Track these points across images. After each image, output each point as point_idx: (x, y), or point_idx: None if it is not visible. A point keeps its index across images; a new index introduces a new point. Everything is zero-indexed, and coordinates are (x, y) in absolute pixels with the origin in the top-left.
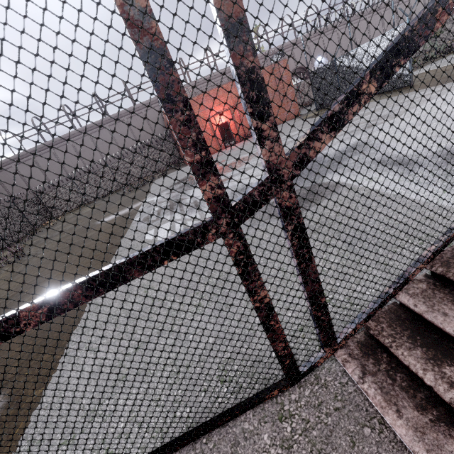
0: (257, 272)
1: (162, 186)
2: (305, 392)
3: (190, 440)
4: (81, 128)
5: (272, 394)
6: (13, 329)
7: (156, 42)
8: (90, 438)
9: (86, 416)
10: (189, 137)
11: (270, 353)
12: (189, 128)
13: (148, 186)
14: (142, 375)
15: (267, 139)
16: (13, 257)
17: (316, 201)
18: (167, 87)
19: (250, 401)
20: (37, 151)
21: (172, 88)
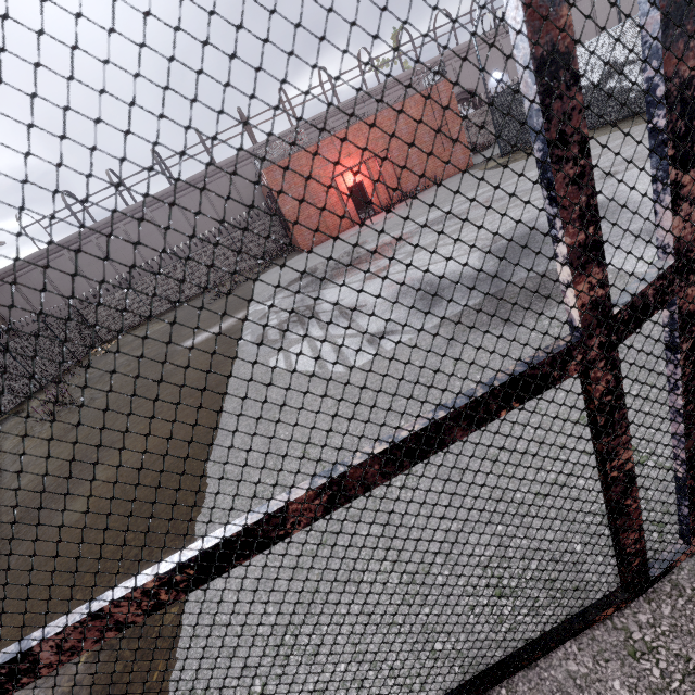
0: (625, 421)
1: (522, 287)
2: (662, 610)
3: (480, 691)
4: (137, 204)
5: (605, 613)
6: (275, 532)
7: (561, 43)
8: (293, 687)
9: (349, 662)
10: (577, 204)
11: (616, 550)
12: (578, 187)
13: (247, 287)
14: (436, 595)
15: (685, 200)
16: (58, 404)
17: (558, 298)
18: (562, 120)
19: (569, 626)
20: (73, 242)
21: (568, 121)
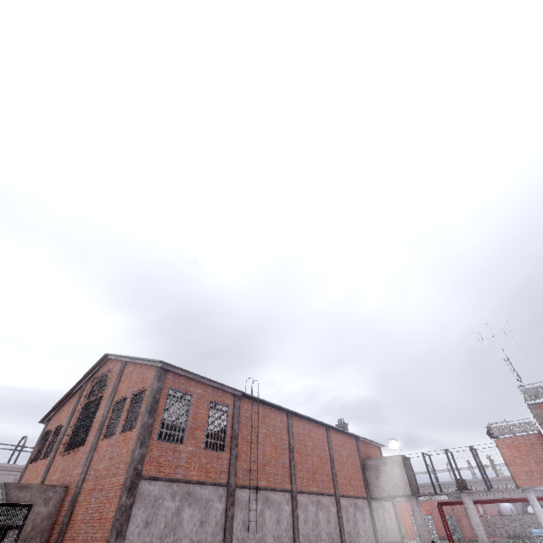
0: None
1: None
2: None
3: None
4: None
5: None
6: None
7: None
8: None
9: None
10: None
11: None
12: None
13: None
14: None
15: None
16: None
17: None
18: None
19: None
20: None
21: None
